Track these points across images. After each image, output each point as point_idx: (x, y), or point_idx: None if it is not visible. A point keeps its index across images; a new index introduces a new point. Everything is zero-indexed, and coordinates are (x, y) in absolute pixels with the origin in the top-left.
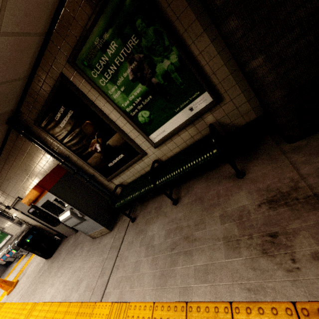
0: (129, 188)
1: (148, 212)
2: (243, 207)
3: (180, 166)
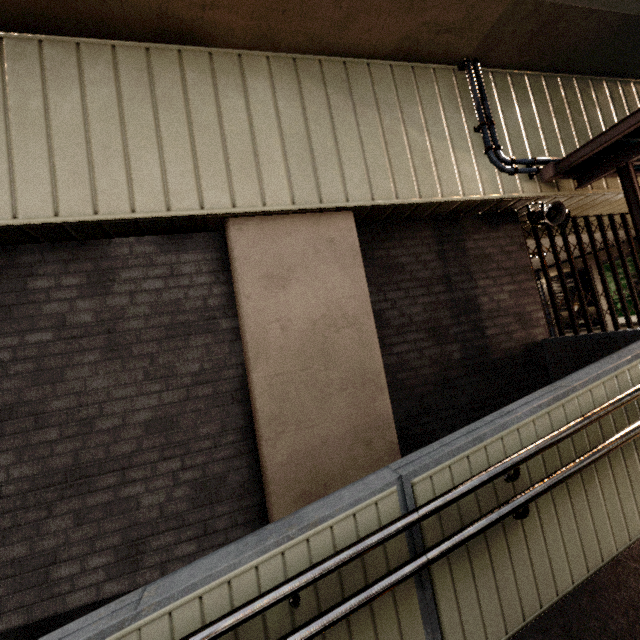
0: None
1: None
2: None
3: None
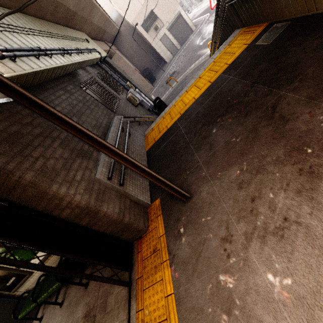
0: (29, 298)
1: (49, 311)
2: (78, 318)
3: (47, 289)
